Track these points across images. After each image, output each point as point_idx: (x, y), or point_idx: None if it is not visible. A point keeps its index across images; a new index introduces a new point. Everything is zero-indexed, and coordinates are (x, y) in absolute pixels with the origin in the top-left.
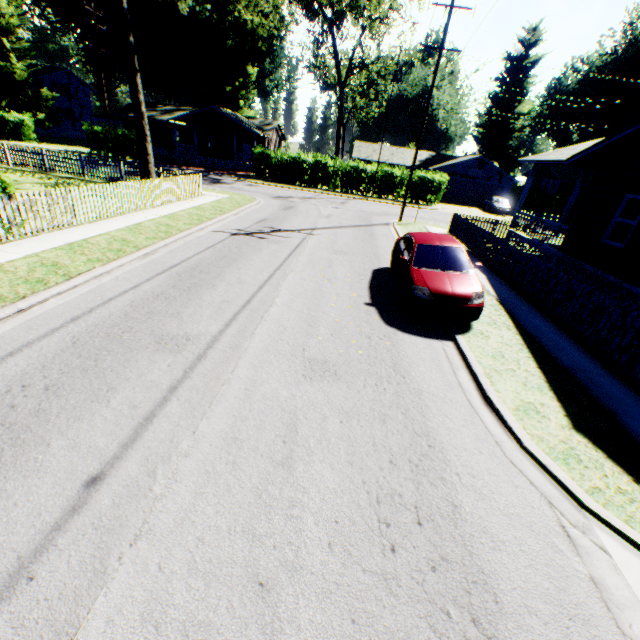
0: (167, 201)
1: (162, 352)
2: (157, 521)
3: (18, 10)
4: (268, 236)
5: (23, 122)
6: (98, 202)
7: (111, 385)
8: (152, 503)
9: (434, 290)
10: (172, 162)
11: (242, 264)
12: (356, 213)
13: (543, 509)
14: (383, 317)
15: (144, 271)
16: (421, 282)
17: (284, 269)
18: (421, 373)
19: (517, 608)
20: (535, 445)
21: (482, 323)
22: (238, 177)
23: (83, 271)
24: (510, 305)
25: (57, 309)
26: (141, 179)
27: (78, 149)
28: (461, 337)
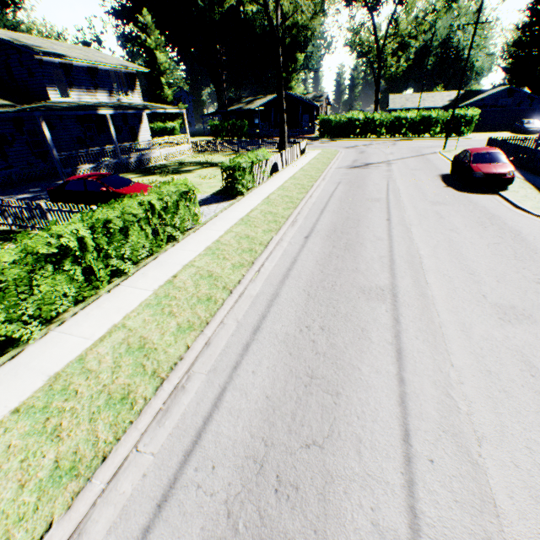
0: (297, 158)
1: (372, 202)
2: (412, 224)
3: (167, 58)
4: (367, 167)
5: (175, 127)
6: (282, 160)
7: (367, 208)
8: (408, 222)
9: (485, 172)
10: (258, 137)
11: (368, 179)
12: (408, 149)
13: (539, 224)
14: (456, 190)
15: (331, 184)
16: (477, 170)
17: (391, 179)
18: (483, 203)
19: (526, 233)
20: (538, 214)
21: (514, 188)
22: (309, 139)
23: (311, 185)
24: (533, 181)
25: (320, 195)
26: (280, 147)
27: (202, 139)
28: (501, 193)
